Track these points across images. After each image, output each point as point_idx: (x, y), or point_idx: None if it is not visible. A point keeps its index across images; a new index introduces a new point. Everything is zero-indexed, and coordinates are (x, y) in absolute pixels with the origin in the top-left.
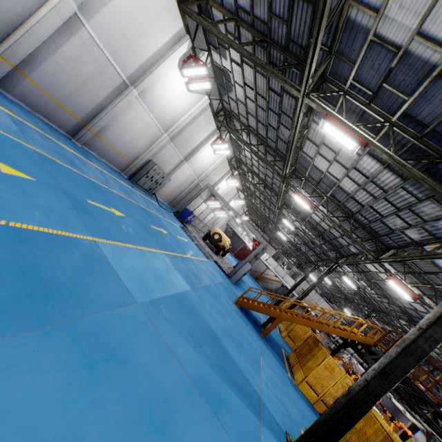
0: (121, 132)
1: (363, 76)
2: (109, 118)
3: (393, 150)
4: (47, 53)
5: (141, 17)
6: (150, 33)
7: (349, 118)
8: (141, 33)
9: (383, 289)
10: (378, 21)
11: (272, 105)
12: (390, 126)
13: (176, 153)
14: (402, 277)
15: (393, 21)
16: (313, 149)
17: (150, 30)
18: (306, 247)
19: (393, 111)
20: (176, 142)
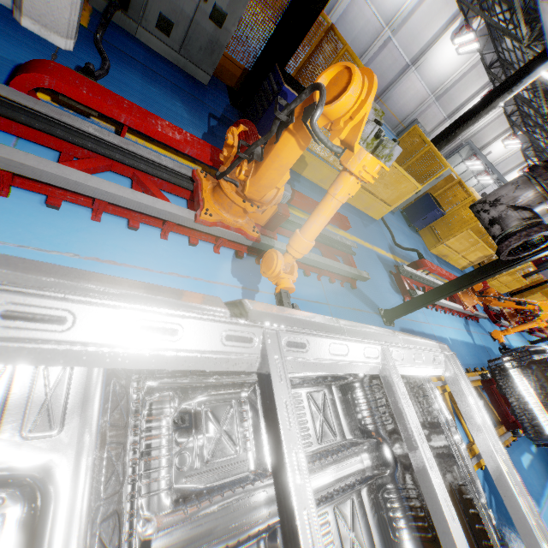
0: (398, 99)
1: None
2: (393, 90)
3: None
4: (371, 62)
5: (425, 20)
6: (431, 26)
7: None
8: (424, 29)
9: None
10: None
11: None
12: None
13: (440, 112)
14: None
15: None
16: None
17: (430, 24)
18: None
19: None
20: (441, 101)
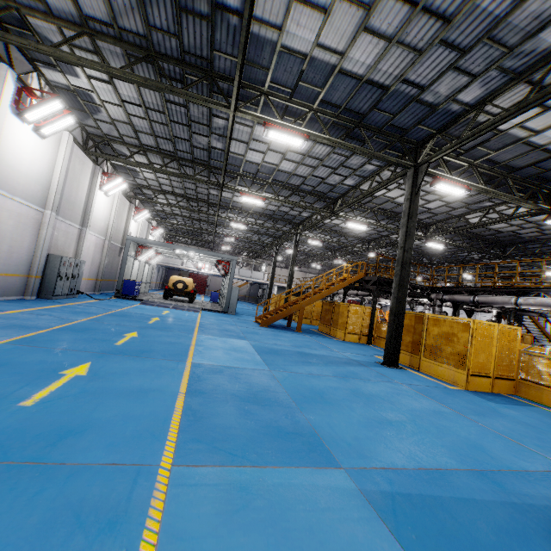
0: None
1: (279, 78)
2: None
3: (327, 133)
4: None
5: None
6: None
7: (273, 113)
8: None
9: (338, 231)
10: (283, 36)
11: (175, 117)
12: (315, 114)
13: (69, 226)
14: (350, 214)
15: (294, 35)
16: (241, 147)
17: None
18: (257, 235)
19: (312, 100)
20: (62, 212)
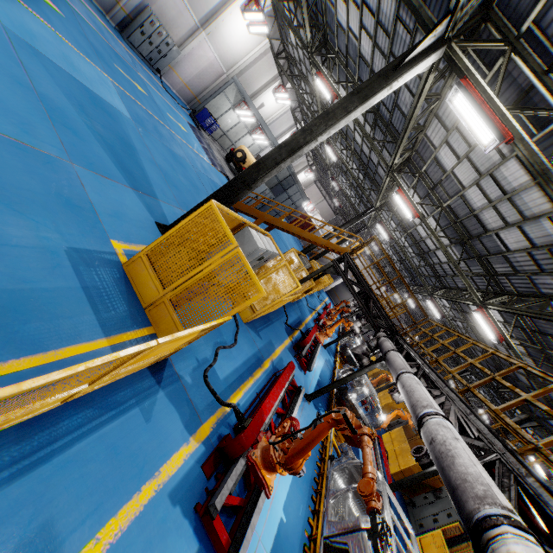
0: None
1: None
2: None
3: None
4: None
5: None
6: None
7: None
8: None
9: (417, 241)
10: None
11: None
12: None
13: (186, 10)
14: (425, 207)
15: None
16: None
17: None
18: (362, 206)
19: None
20: None
